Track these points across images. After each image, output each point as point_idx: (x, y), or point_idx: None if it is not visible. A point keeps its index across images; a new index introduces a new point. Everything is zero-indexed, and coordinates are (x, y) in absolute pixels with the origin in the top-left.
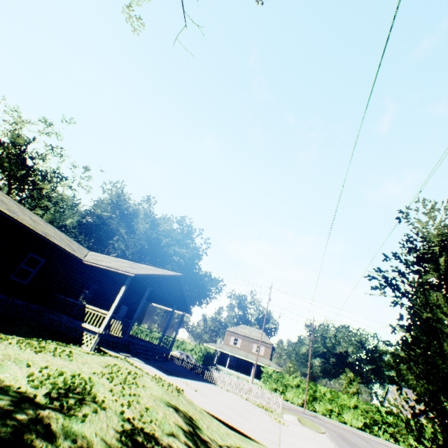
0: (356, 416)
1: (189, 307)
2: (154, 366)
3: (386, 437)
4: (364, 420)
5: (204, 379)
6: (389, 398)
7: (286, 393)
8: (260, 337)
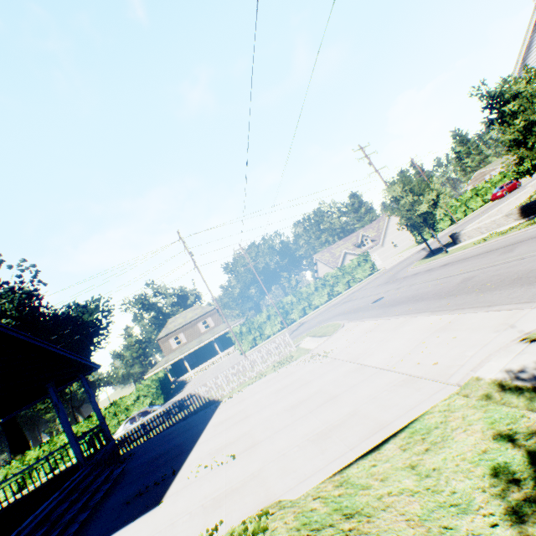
0: (321, 295)
1: (82, 361)
2: (111, 527)
3: (344, 289)
4: (326, 292)
5: (203, 416)
6: (320, 266)
7: (264, 332)
8: (198, 313)
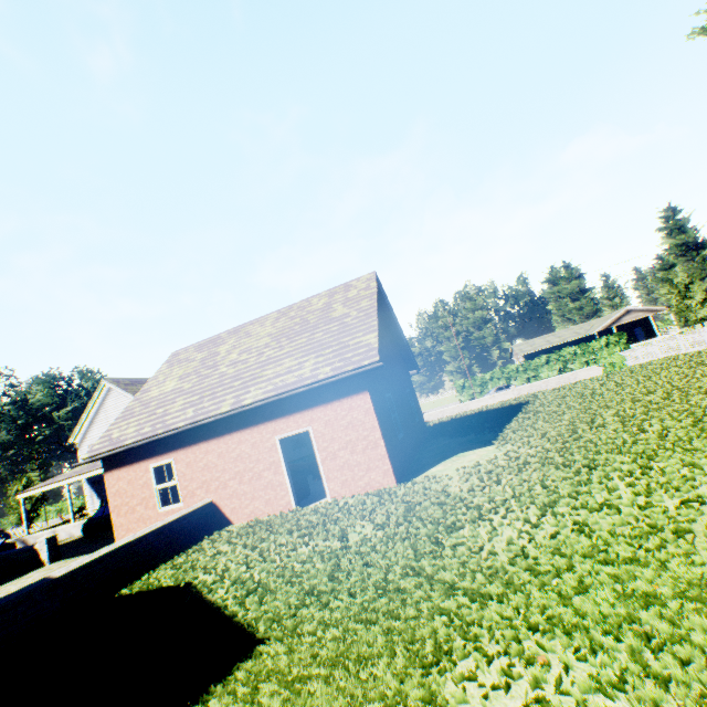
0: None
1: None
2: None
3: None
4: None
5: None
6: None
7: None
8: None
